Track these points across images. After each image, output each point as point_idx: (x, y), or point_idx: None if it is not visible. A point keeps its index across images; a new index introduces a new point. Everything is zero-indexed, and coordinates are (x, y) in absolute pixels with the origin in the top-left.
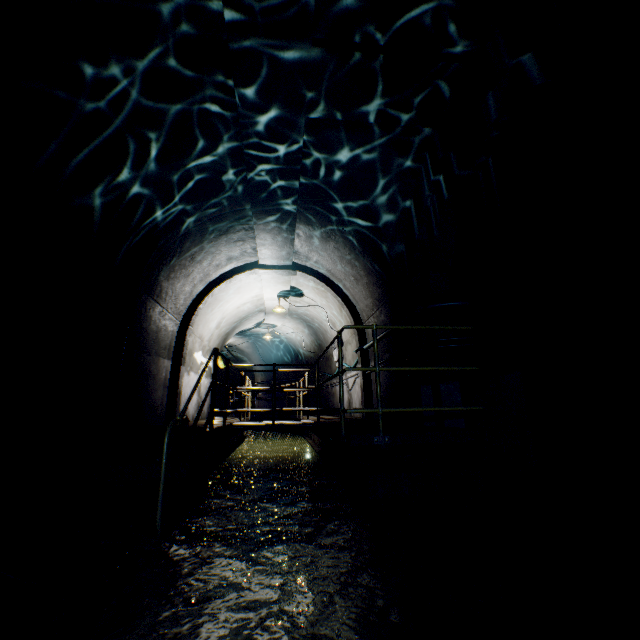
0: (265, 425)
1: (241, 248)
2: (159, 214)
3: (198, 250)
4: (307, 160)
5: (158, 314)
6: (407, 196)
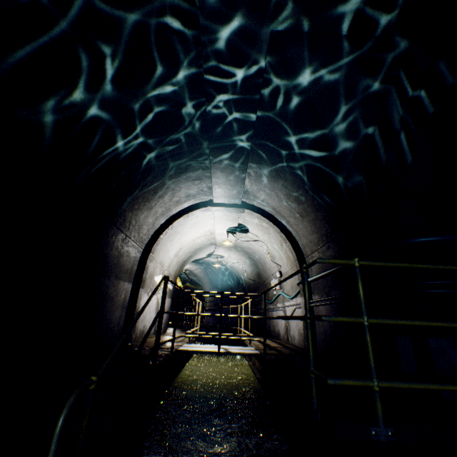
0: (211, 352)
1: (198, 187)
2: (122, 144)
3: (160, 185)
4: (266, 90)
5: (121, 241)
6: (369, 125)
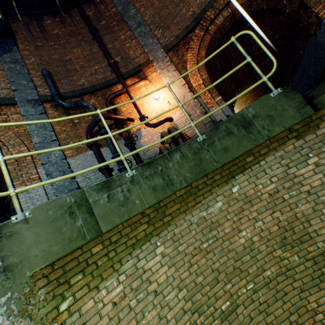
0: None
1: None
2: None
3: None
4: None
5: None
6: None
